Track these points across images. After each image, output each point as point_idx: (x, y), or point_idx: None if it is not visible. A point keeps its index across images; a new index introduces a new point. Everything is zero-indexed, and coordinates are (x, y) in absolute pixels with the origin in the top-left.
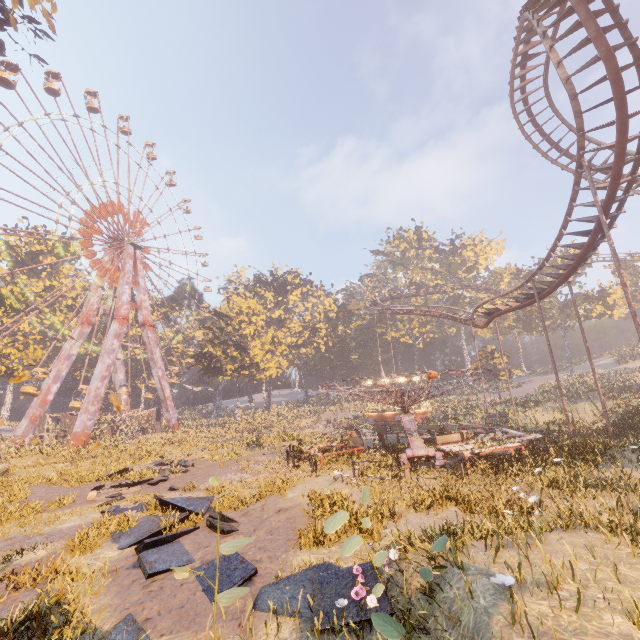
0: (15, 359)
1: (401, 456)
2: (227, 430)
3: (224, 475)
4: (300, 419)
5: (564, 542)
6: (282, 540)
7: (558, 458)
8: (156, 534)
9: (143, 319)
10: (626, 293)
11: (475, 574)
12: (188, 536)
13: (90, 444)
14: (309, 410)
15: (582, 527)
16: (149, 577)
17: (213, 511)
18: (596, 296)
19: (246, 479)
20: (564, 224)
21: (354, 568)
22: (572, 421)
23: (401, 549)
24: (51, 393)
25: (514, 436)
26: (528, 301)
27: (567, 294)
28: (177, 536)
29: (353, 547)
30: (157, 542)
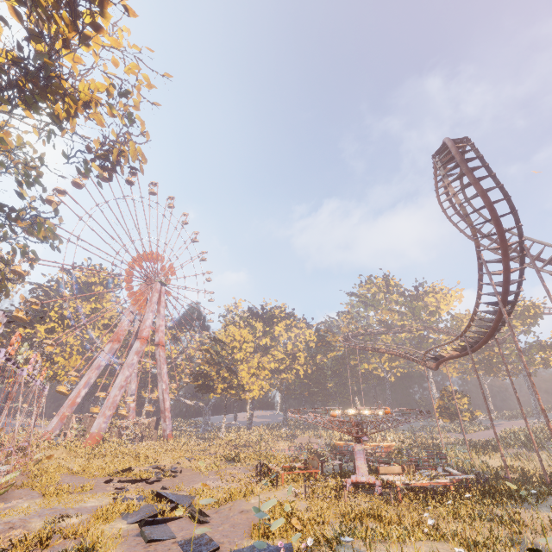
0: (61, 366)
1: (346, 480)
2: (212, 444)
3: (205, 481)
4: (277, 441)
5: (412, 537)
6: (240, 532)
7: (468, 494)
8: (152, 517)
9: (158, 340)
10: (521, 357)
11: (347, 548)
12: (174, 522)
13: (101, 444)
14: (285, 433)
15: (448, 540)
16: (148, 542)
17: (193, 507)
18: (550, 346)
19: (221, 486)
20: (478, 296)
21: (279, 543)
22: (521, 468)
23: (317, 540)
24: (80, 396)
25: (451, 474)
26: (465, 351)
27: (525, 341)
28: (167, 520)
29: (278, 524)
30: (153, 522)
